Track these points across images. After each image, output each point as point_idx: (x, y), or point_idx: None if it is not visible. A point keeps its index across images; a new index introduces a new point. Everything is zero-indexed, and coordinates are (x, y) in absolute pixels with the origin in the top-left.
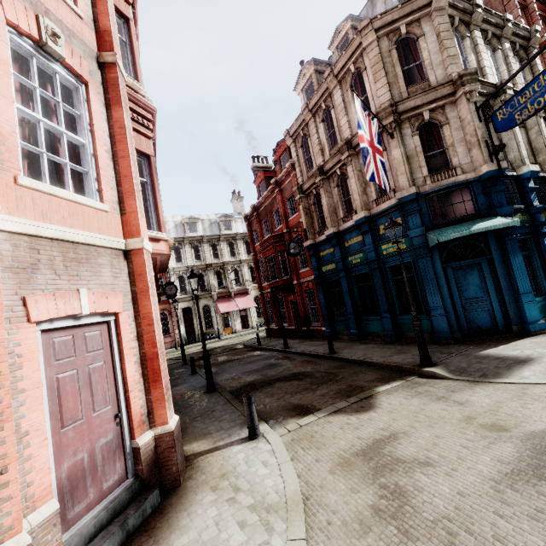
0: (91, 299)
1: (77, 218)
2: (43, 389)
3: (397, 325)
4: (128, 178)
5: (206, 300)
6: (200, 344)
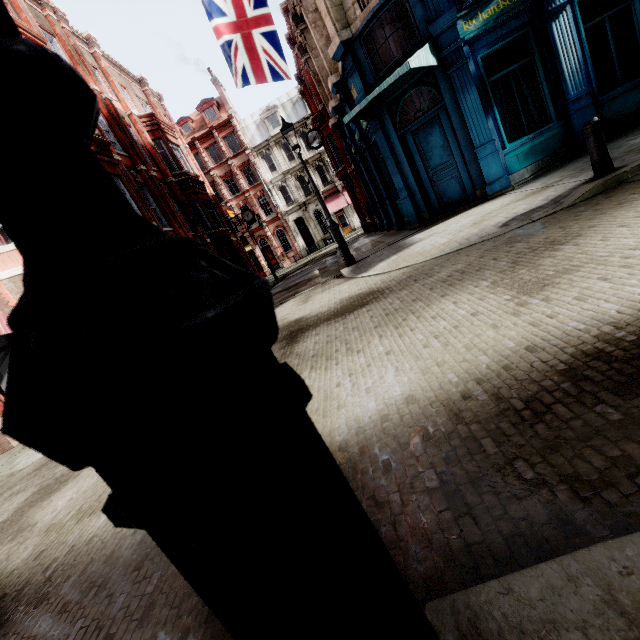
0: None
1: None
2: None
3: (398, 211)
4: None
5: (314, 205)
6: (316, 252)
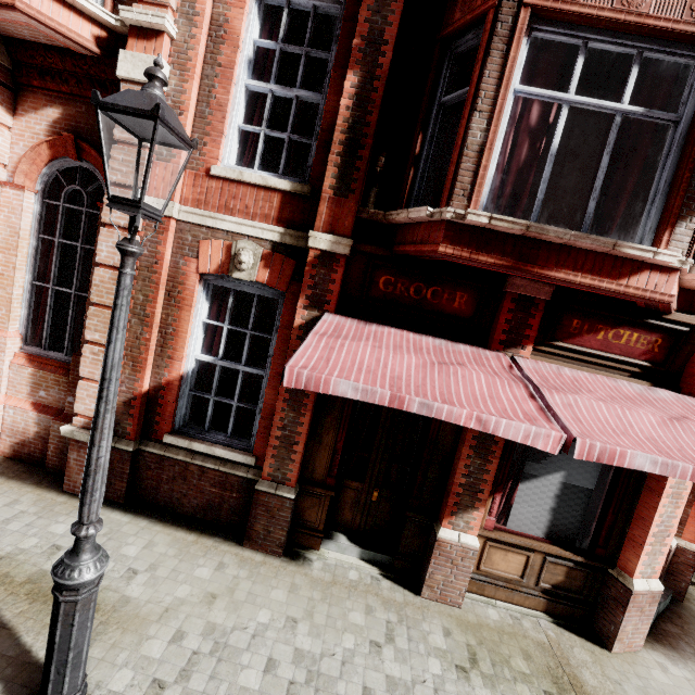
0: None
1: None
2: None
3: None
4: None
5: None
6: None
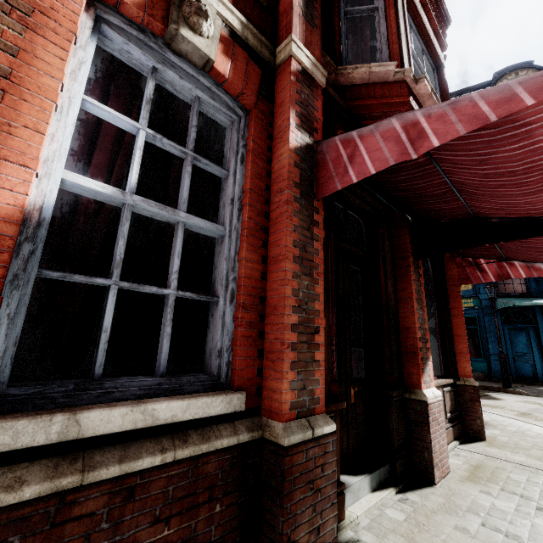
0: None
1: None
2: None
3: None
4: None
5: None
6: None
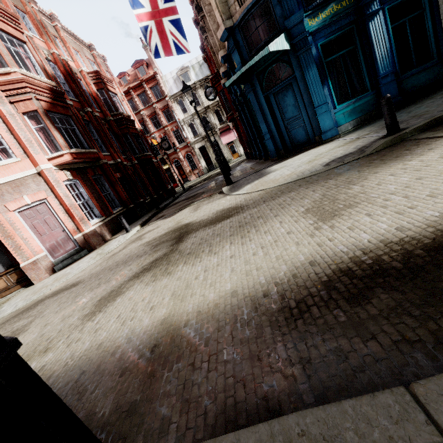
0: (30, 197)
1: (9, 171)
2: (27, 227)
3: (265, 147)
4: (21, 140)
5: (213, 137)
6: (213, 171)
